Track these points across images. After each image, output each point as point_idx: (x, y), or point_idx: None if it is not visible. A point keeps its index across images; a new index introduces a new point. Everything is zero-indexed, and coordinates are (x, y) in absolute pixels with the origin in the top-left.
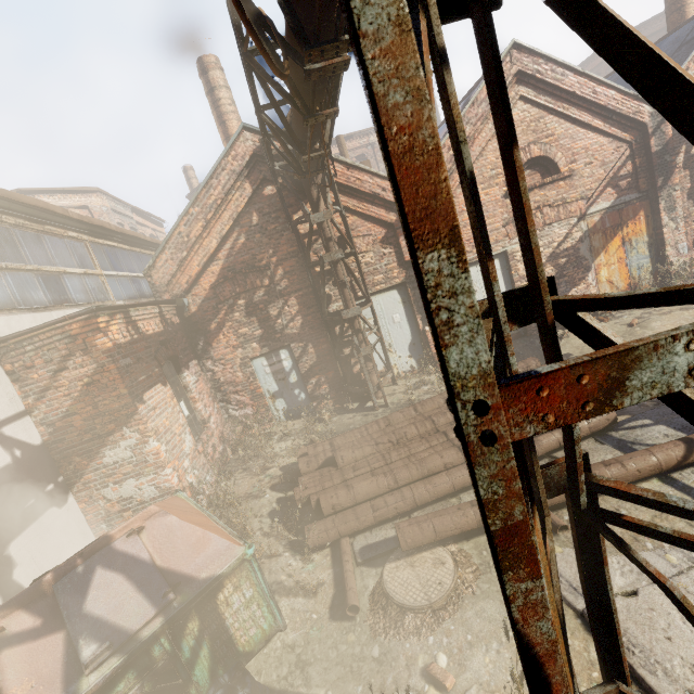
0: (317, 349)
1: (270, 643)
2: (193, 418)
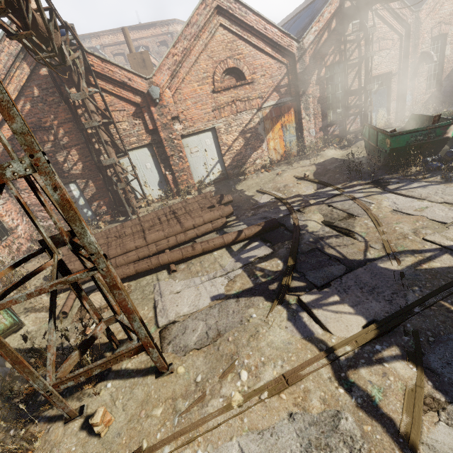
0: (95, 184)
1: (19, 332)
2: (1, 226)
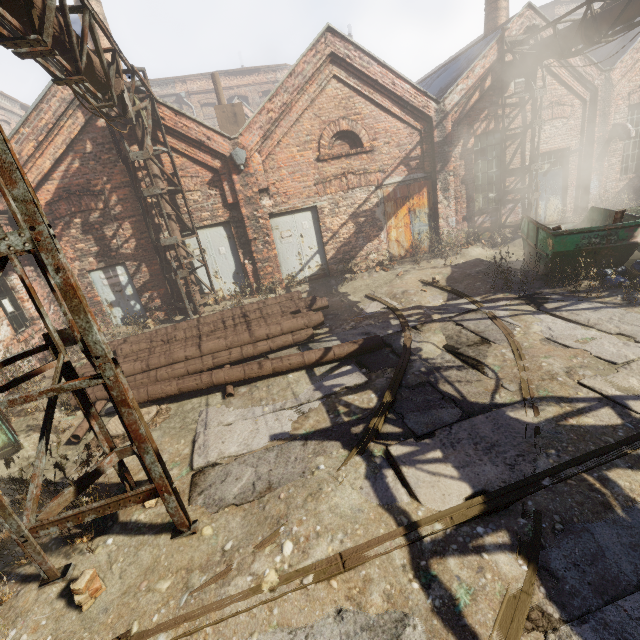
0: (150, 269)
1: (13, 456)
2: (19, 314)
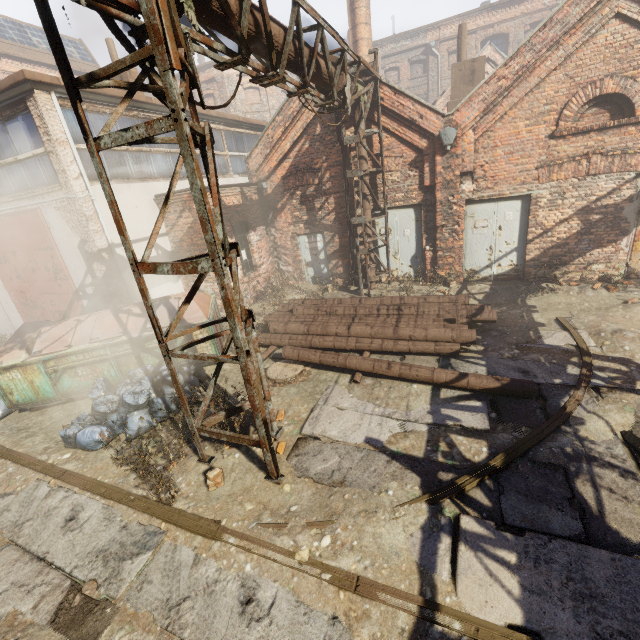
0: (341, 240)
1: None
2: (249, 262)
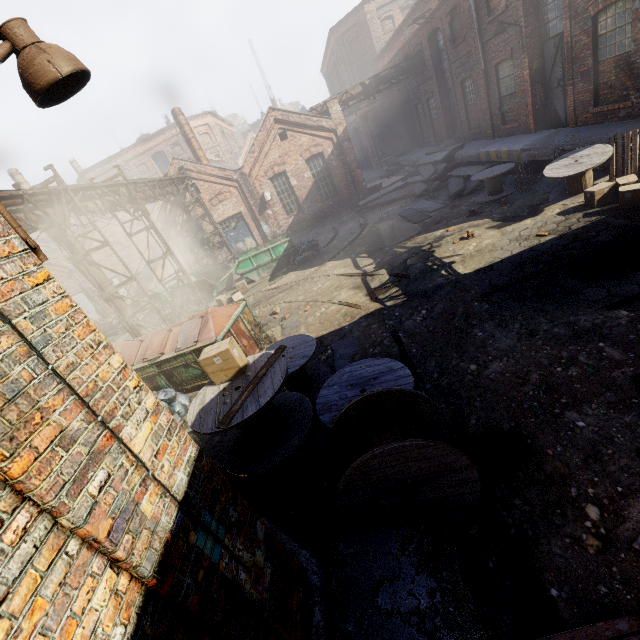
0: None
1: None
2: None
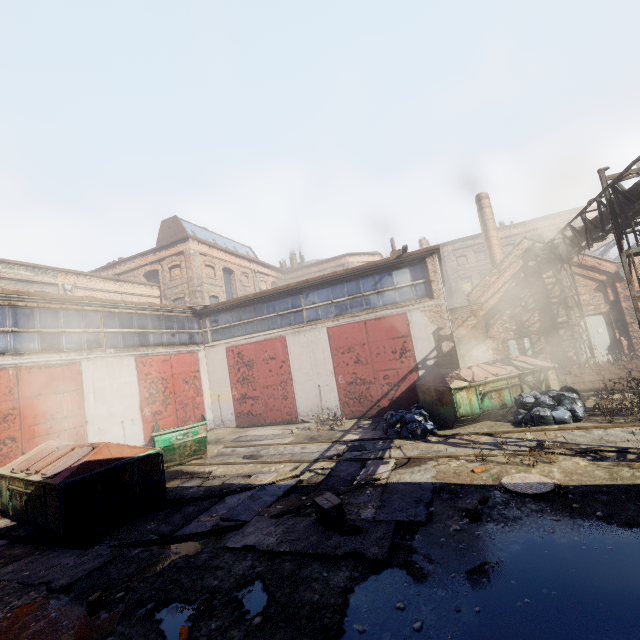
0: (546, 340)
1: None
2: None
